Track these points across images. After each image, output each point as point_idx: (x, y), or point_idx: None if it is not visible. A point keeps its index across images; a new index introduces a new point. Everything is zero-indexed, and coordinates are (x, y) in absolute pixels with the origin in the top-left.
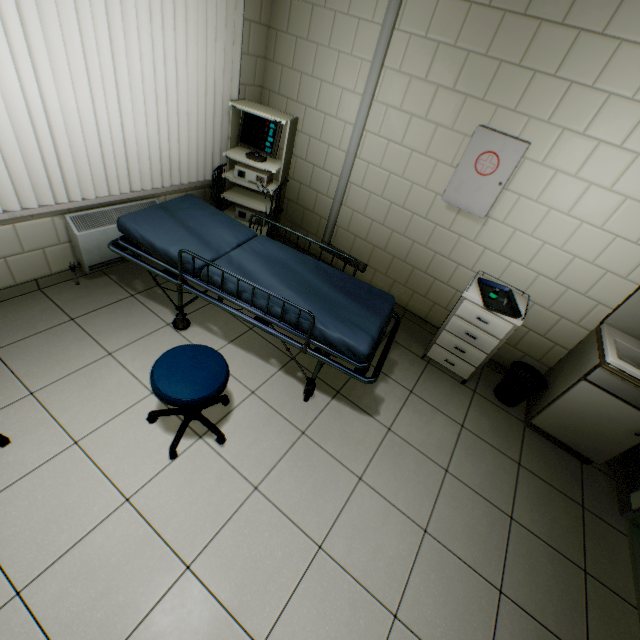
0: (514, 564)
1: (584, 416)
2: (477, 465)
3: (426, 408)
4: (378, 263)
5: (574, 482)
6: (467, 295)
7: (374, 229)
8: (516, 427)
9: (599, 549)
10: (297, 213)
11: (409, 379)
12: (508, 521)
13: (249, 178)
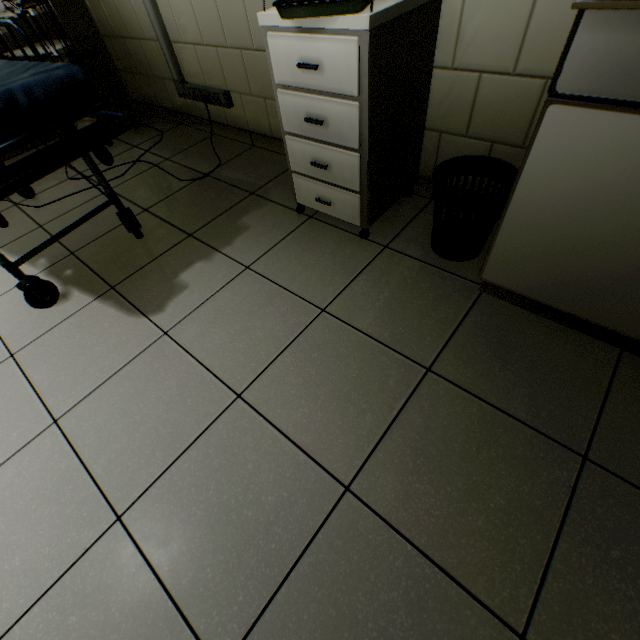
0: (297, 604)
1: (588, 224)
2: (317, 380)
3: (262, 290)
4: (235, 78)
5: (579, 399)
6: (264, 17)
7: (199, 11)
8: (457, 297)
9: (602, 575)
10: (140, 55)
11: (256, 249)
12: (335, 497)
13: (1, 3)
